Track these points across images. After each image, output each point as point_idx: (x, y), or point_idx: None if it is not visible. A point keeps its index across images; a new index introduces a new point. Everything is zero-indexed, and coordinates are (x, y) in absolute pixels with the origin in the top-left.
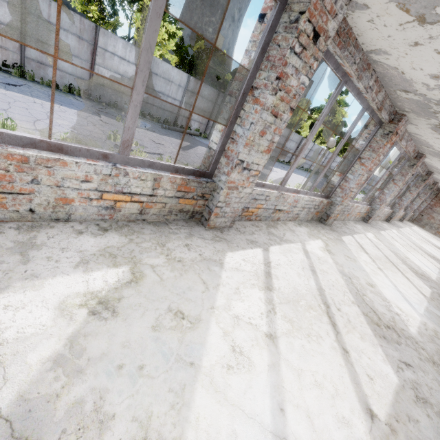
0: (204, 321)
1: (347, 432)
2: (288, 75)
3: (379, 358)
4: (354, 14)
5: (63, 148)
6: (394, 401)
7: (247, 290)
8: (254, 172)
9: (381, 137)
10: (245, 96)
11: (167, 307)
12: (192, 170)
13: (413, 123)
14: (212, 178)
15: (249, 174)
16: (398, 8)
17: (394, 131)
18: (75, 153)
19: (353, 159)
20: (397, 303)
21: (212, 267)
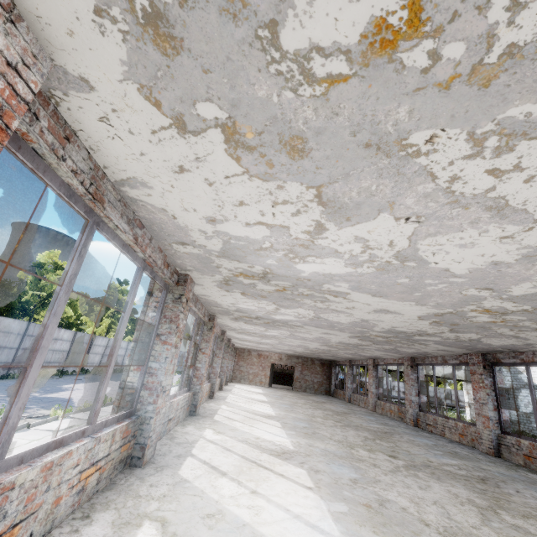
0: (223, 509)
1: (310, 498)
2: (180, 323)
3: (293, 468)
4: (195, 285)
5: (63, 441)
6: (311, 478)
7: (217, 482)
8: (167, 392)
9: (208, 331)
10: (154, 341)
11: (200, 518)
12: (126, 413)
13: (220, 318)
14: (135, 414)
15: (165, 395)
16: (218, 287)
17: (214, 326)
18: (68, 441)
19: (197, 352)
20: (275, 439)
21: (185, 485)
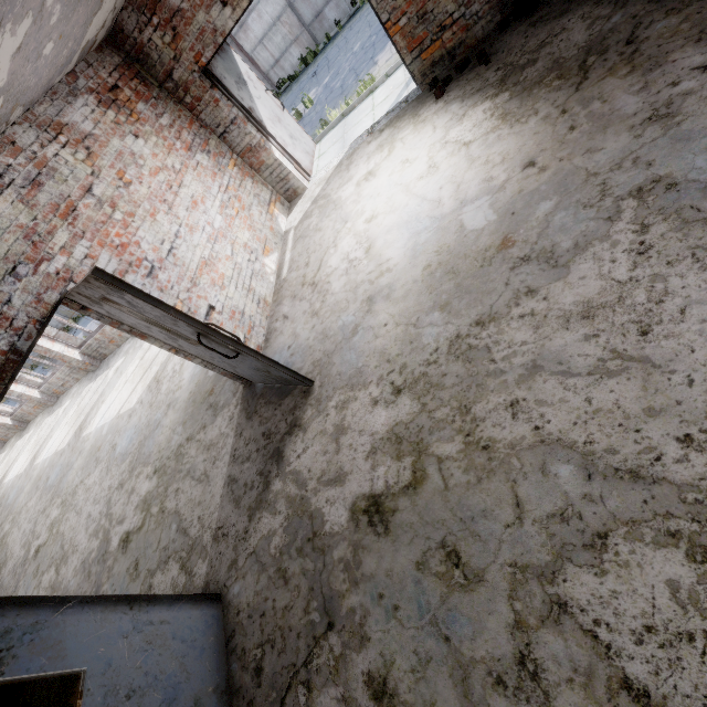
0: None
1: None
2: None
3: None
4: None
5: None
6: None
7: None
8: None
9: None
10: None
11: None
12: None
13: None
14: None
15: None
16: None
17: None
18: None
19: None
20: None
21: None
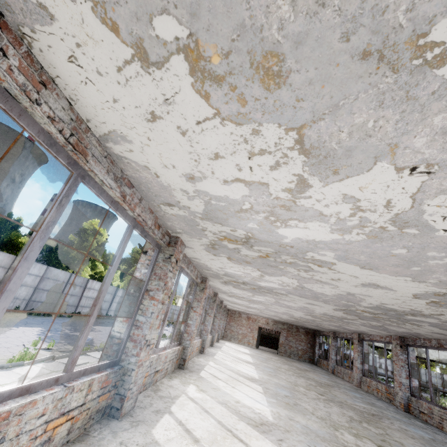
0: None
1: None
2: (168, 281)
3: (270, 445)
4: (186, 248)
5: (30, 388)
6: None
7: None
8: (151, 346)
9: (200, 292)
10: (143, 295)
11: None
12: (108, 363)
13: (211, 280)
14: (119, 364)
15: (149, 349)
16: (206, 251)
17: (205, 287)
18: (37, 388)
19: (189, 309)
20: (255, 406)
21: None
